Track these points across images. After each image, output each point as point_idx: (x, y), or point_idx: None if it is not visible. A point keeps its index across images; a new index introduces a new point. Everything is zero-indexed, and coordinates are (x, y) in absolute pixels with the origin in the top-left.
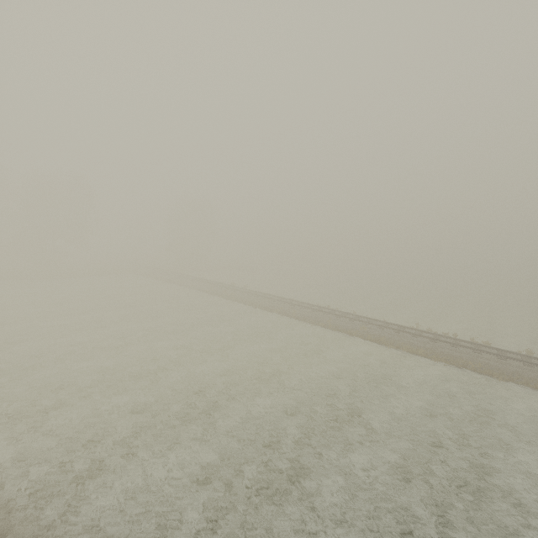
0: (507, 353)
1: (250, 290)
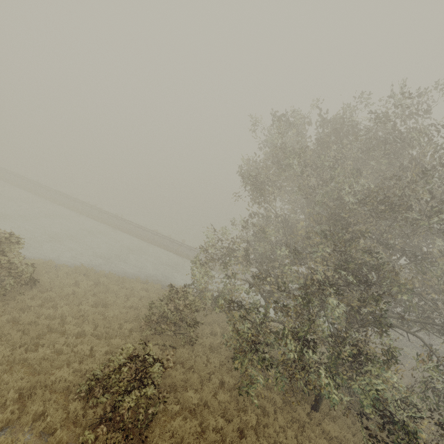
0: (101, 210)
1: None
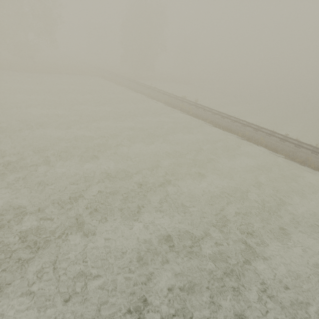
0: None
1: (204, 106)
